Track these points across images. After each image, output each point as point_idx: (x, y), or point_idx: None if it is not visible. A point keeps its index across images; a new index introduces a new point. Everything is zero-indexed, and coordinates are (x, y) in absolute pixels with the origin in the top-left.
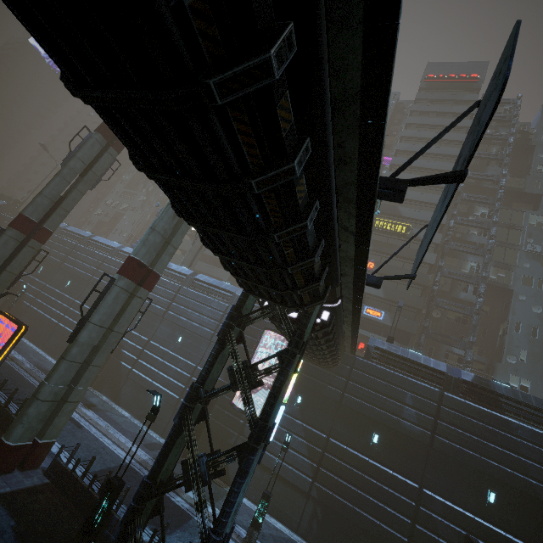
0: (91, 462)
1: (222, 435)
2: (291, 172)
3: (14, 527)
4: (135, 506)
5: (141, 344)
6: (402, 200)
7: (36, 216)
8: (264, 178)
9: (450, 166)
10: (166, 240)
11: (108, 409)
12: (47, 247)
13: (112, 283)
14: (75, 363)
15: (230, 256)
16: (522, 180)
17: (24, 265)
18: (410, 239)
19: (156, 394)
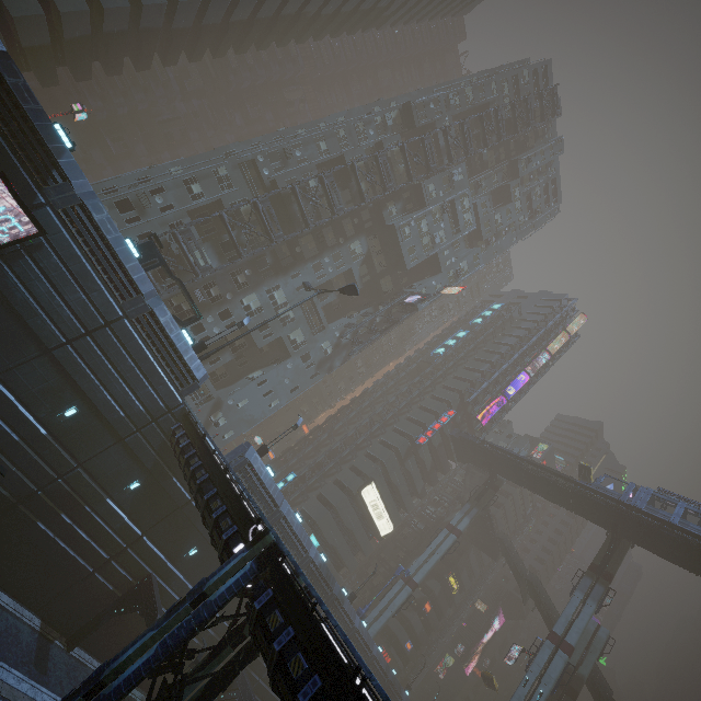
0: None
1: None
2: None
3: None
4: None
5: None
6: None
7: None
8: None
9: None
10: None
11: None
12: None
13: None
14: None
15: None
16: None
17: None
18: None
19: None
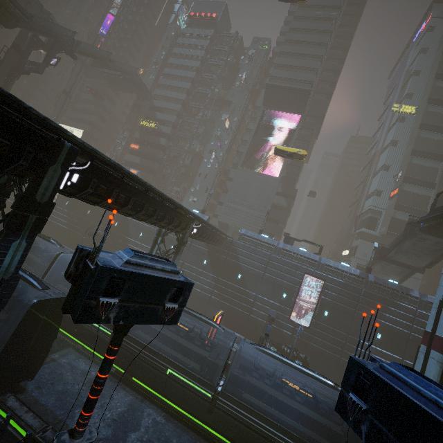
0: None
1: None
2: None
3: None
4: None
5: None
6: None
7: None
8: None
9: (186, 85)
10: None
11: None
12: None
13: None
14: None
15: None
16: (227, 92)
17: None
18: None
19: None
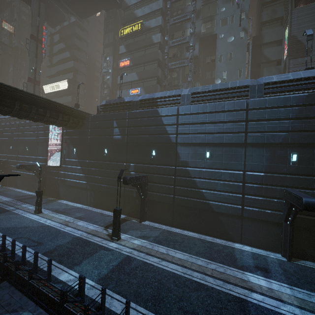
0: None
1: (52, 181)
2: None
3: None
4: None
5: (15, 159)
6: None
7: None
8: None
9: None
10: None
11: (7, 191)
12: None
13: None
14: None
15: None
16: None
17: None
18: None
19: None
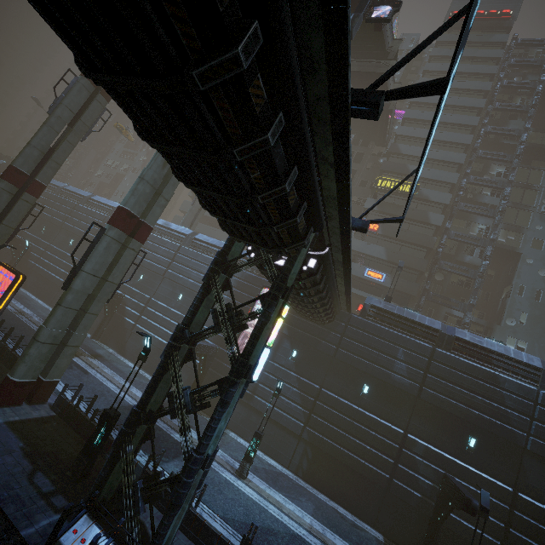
0: (93, 400)
1: None
2: (236, 62)
3: (23, 447)
4: (125, 430)
5: (143, 302)
6: (378, 117)
7: (27, 168)
8: (206, 69)
9: (468, 120)
10: (157, 191)
11: (114, 360)
12: (47, 207)
13: (102, 233)
14: (71, 310)
15: (201, 187)
16: None
17: (20, 220)
18: (401, 181)
19: (145, 336)
